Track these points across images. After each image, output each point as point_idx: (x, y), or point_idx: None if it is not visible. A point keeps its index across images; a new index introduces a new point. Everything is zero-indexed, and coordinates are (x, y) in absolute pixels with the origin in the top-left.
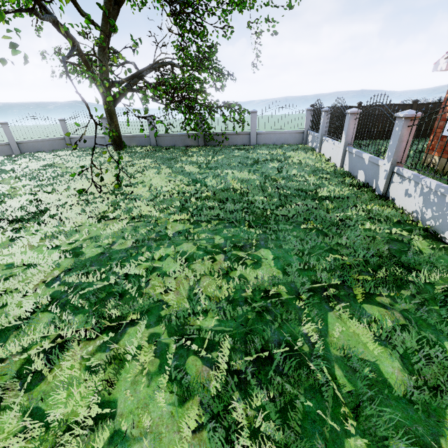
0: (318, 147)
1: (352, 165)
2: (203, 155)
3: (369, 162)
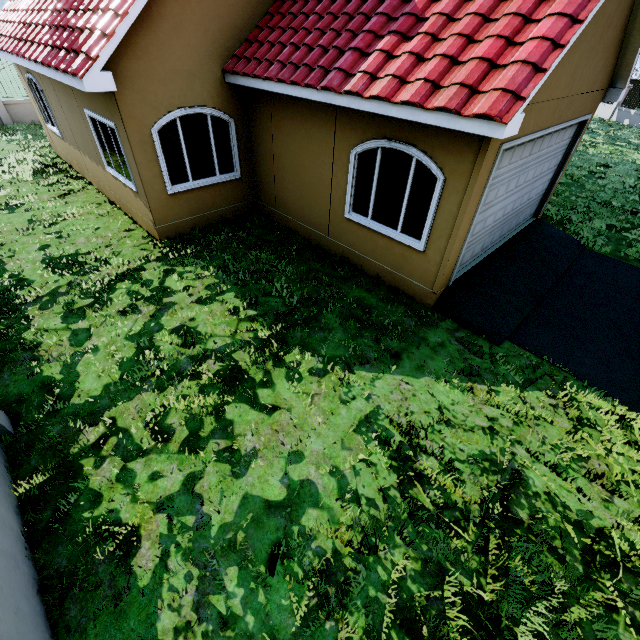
0: None
1: (620, 117)
2: None
3: (634, 114)
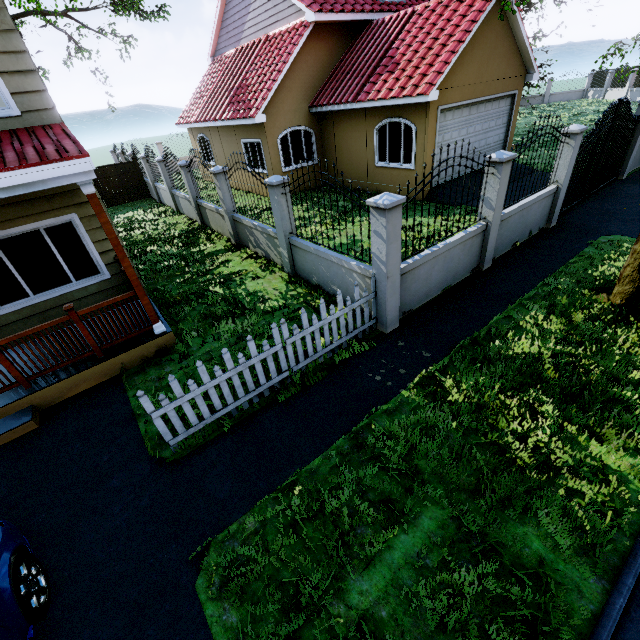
0: (602, 96)
1: (632, 97)
2: (526, 109)
3: None
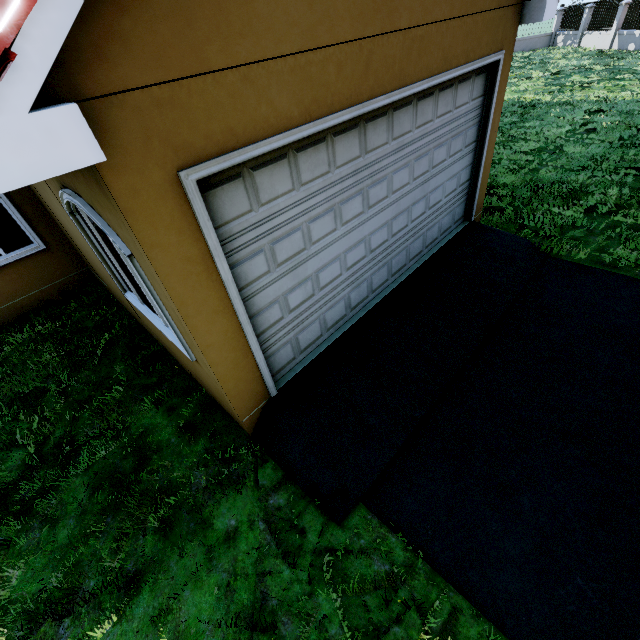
0: (577, 42)
1: (622, 43)
2: None
3: (639, 35)
